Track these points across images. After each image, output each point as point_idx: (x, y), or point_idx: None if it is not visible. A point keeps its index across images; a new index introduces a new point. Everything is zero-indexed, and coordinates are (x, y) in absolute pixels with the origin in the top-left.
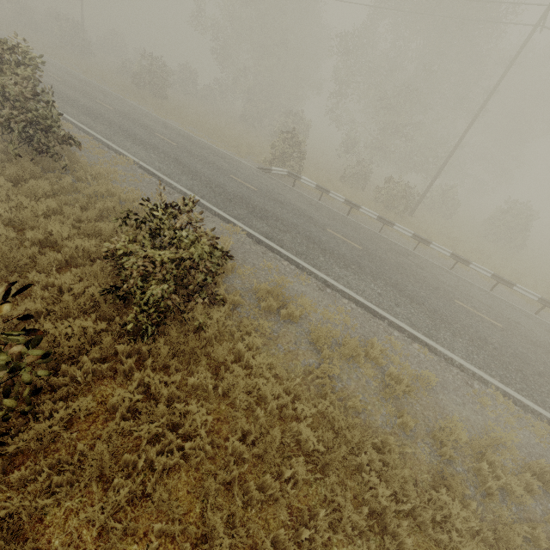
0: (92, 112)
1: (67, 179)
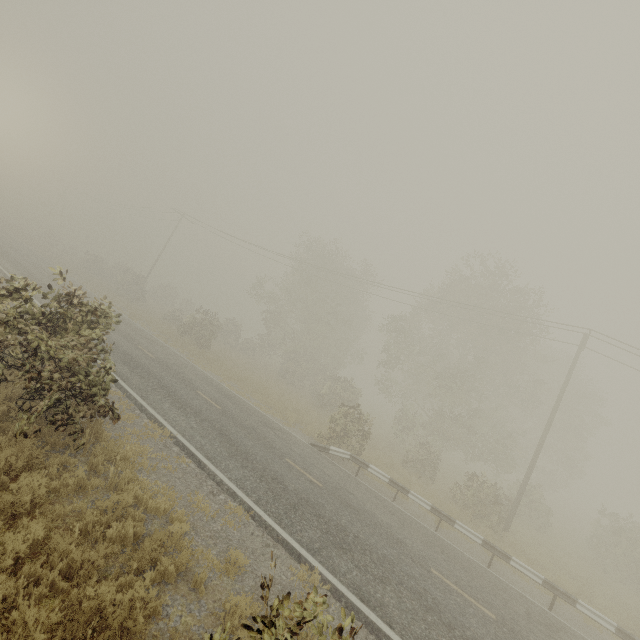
0: (132, 359)
1: (79, 471)
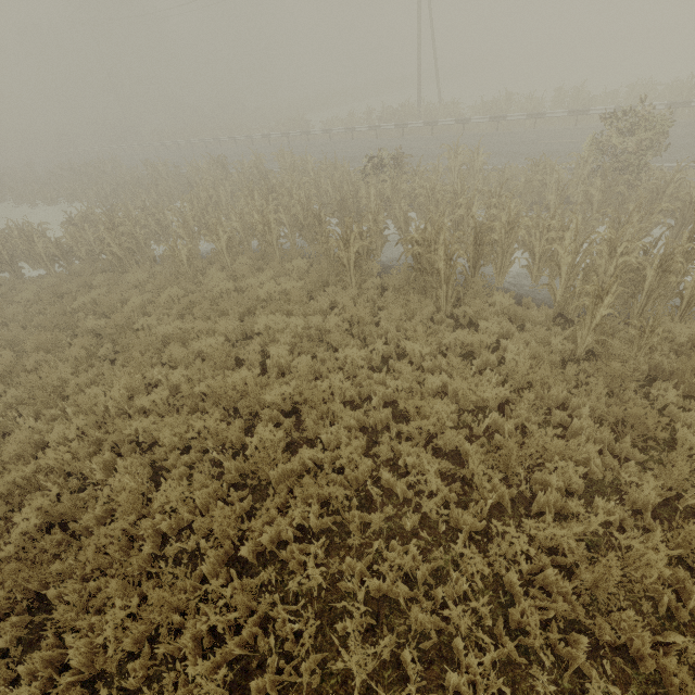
0: None
1: None
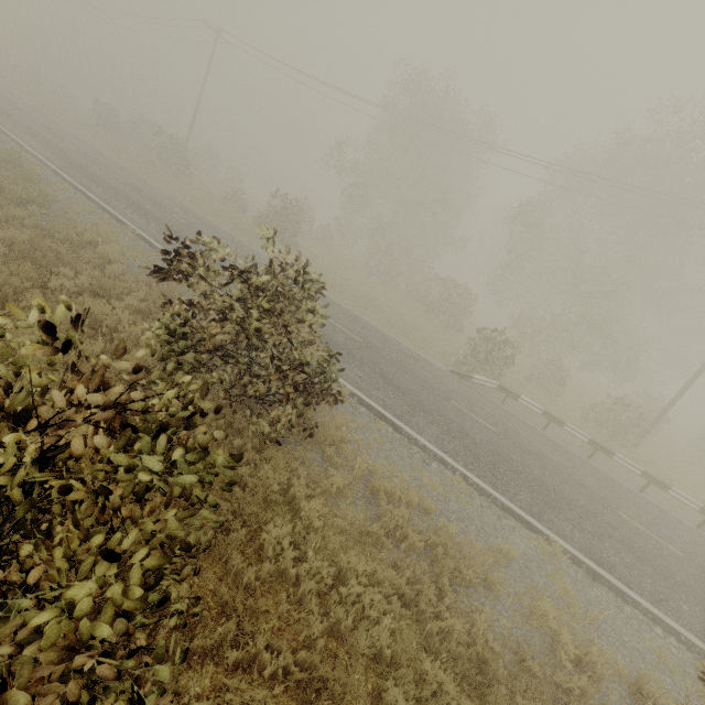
0: None
1: (336, 477)
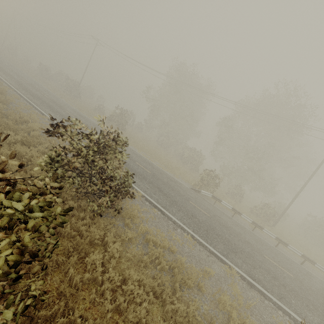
0: None
1: (128, 233)
